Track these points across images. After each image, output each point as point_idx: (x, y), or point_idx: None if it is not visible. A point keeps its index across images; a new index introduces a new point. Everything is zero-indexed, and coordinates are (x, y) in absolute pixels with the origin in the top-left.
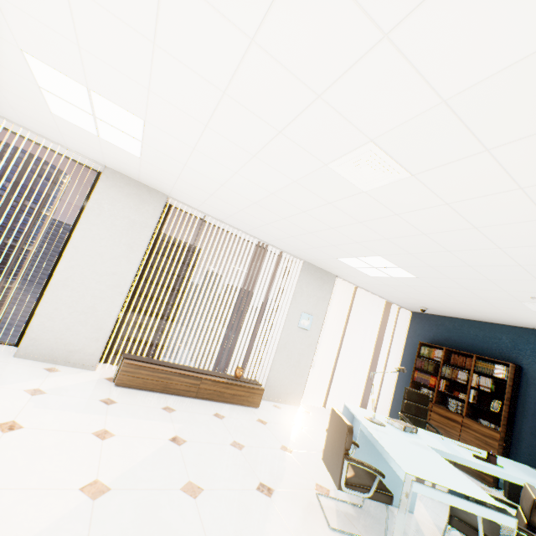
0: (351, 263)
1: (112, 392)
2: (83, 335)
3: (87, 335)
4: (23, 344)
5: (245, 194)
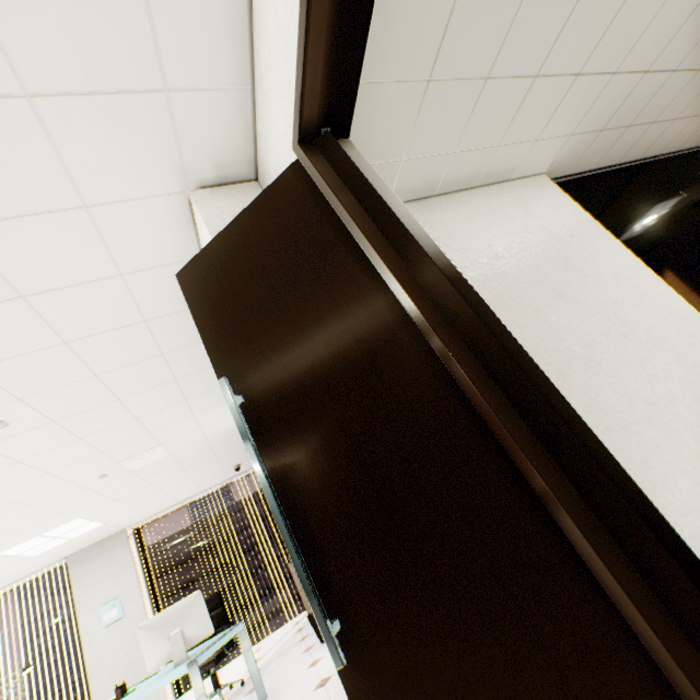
0: (51, 546)
1: None
2: None
3: None
4: None
5: None
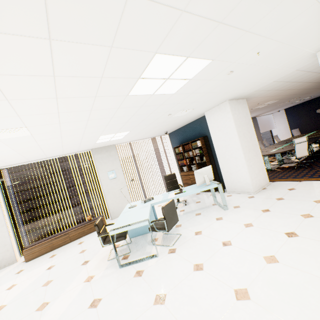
0: (103, 141)
1: (24, 266)
2: None
3: (1, 252)
4: None
5: (8, 154)
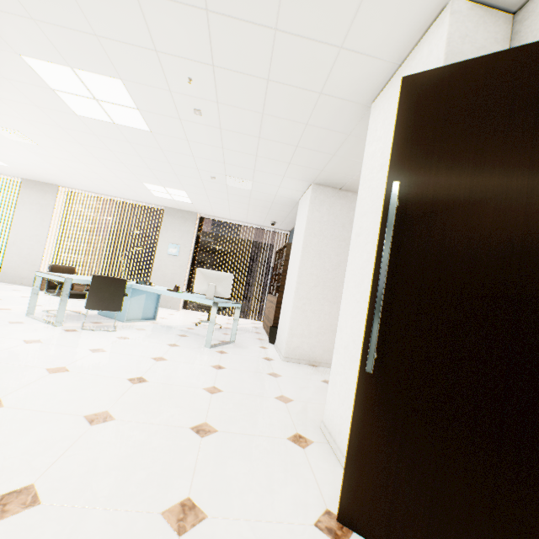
0: (163, 196)
1: (28, 290)
2: (27, 269)
3: (29, 269)
4: (1, 275)
5: (52, 169)
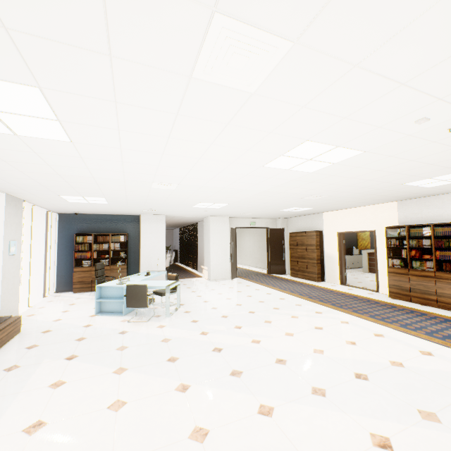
0: (69, 197)
1: None
2: None
3: None
4: None
5: (63, 171)
